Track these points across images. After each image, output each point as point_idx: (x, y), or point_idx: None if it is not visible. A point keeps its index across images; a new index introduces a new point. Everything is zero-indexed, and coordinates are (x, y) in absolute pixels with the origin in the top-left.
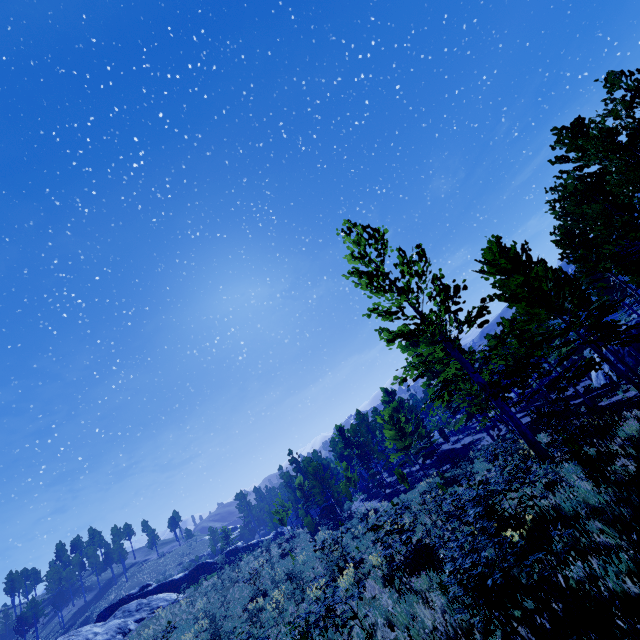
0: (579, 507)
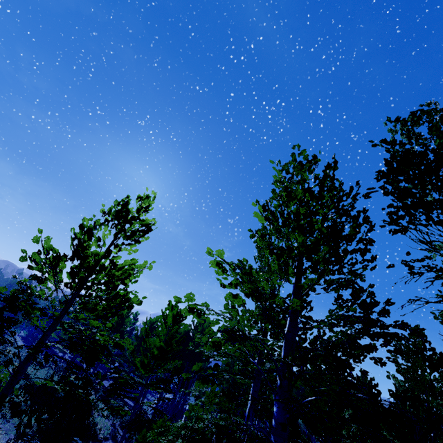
0: (35, 380)
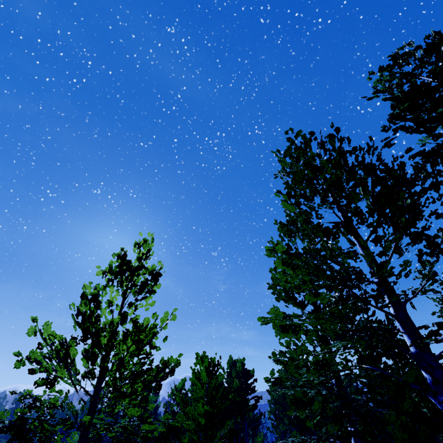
0: None
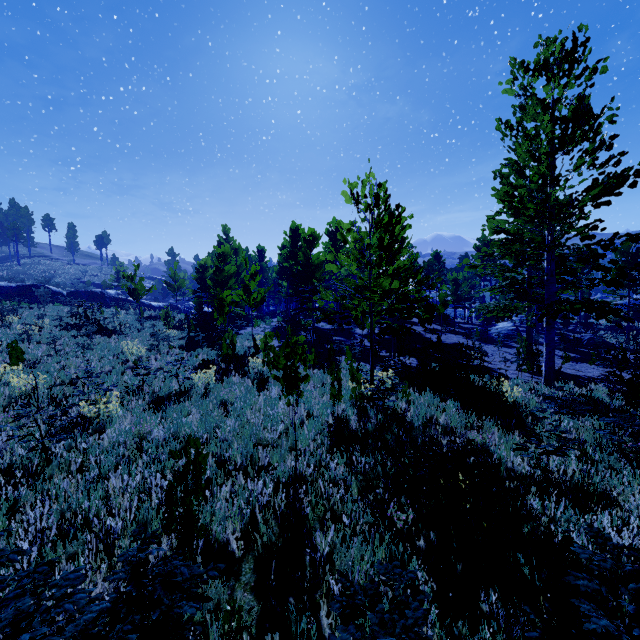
0: None
